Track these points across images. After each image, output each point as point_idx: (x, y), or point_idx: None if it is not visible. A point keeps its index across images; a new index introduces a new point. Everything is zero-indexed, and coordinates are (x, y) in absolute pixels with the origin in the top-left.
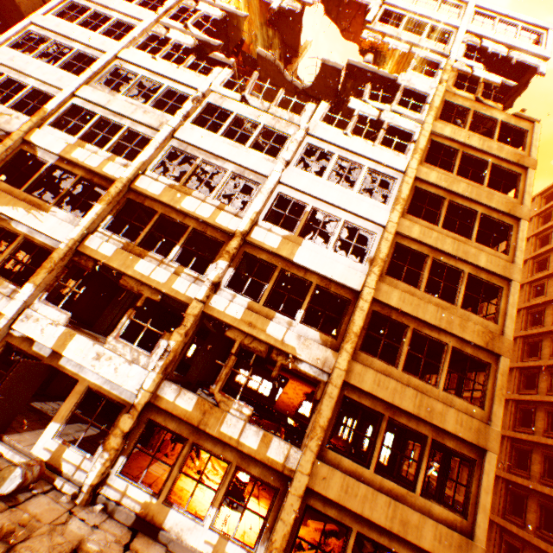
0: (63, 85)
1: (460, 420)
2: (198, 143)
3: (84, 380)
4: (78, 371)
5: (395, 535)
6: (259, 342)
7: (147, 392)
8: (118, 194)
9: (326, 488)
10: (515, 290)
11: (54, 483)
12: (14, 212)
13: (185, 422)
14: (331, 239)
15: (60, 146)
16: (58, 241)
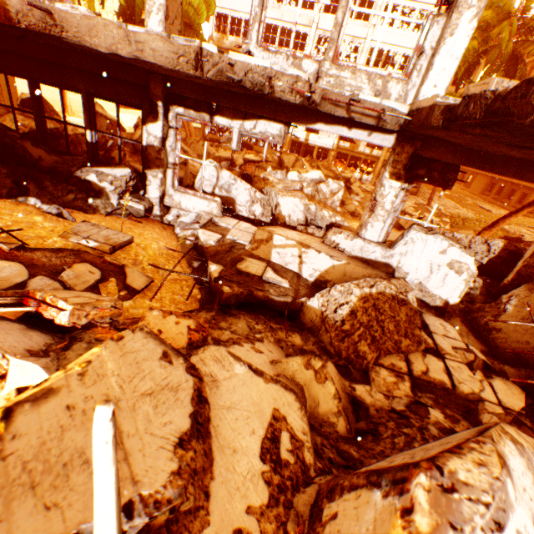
0: None
1: None
2: (329, 29)
3: (316, 146)
4: (314, 144)
5: None
6: None
7: (336, 145)
8: None
9: None
10: (480, 70)
11: None
12: None
13: (347, 151)
14: (395, 67)
15: None
16: None
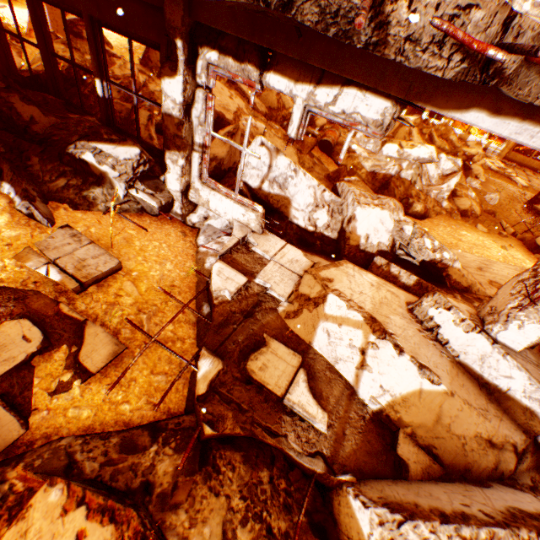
0: None
1: None
2: None
3: None
4: None
5: None
6: None
7: None
8: None
9: None
10: None
11: None
12: None
13: None
14: None
15: None
16: None
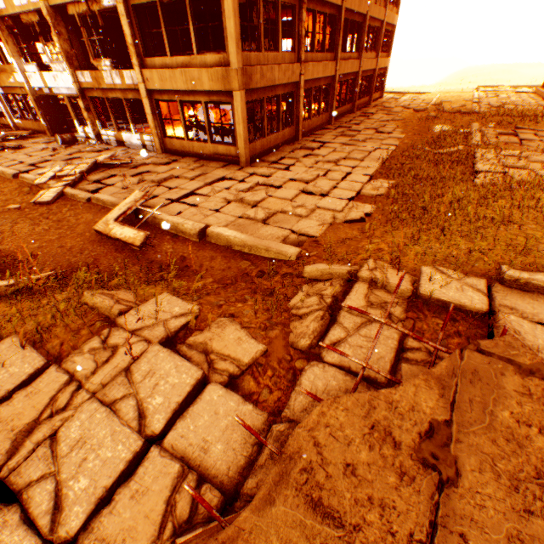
0: None
1: None
2: None
3: (65, 96)
4: (60, 92)
5: (195, 93)
6: (82, 5)
7: (74, 84)
8: None
9: (154, 86)
10: None
11: (91, 143)
12: None
13: (98, 90)
14: None
15: None
16: None
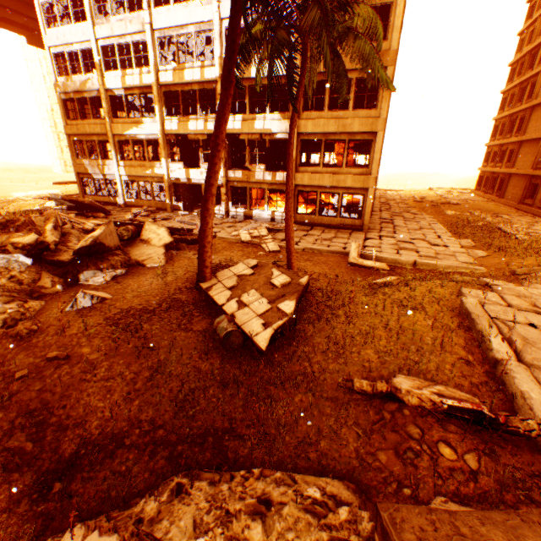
0: (88, 37)
1: (361, 124)
2: (167, 25)
3: (203, 184)
4: (199, 182)
5: (336, 188)
6: (255, 135)
7: (224, 178)
8: (158, 94)
9: (302, 182)
10: None
11: (215, 217)
12: (134, 132)
13: (243, 182)
14: None
15: (119, 82)
16: (156, 135)
